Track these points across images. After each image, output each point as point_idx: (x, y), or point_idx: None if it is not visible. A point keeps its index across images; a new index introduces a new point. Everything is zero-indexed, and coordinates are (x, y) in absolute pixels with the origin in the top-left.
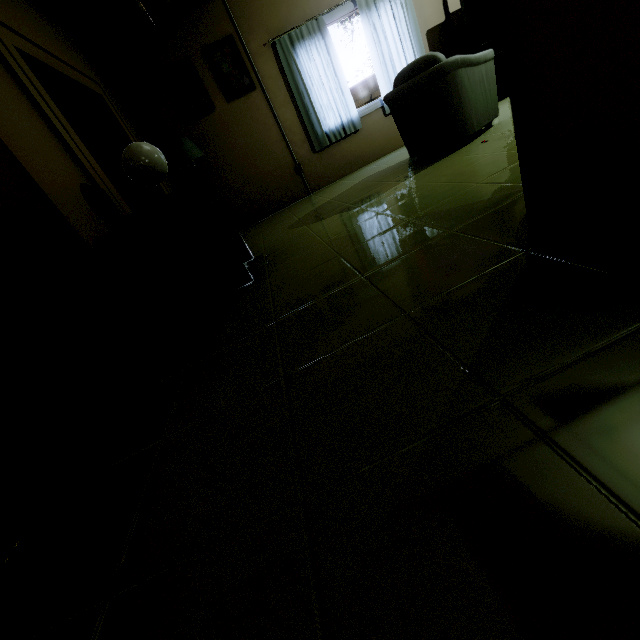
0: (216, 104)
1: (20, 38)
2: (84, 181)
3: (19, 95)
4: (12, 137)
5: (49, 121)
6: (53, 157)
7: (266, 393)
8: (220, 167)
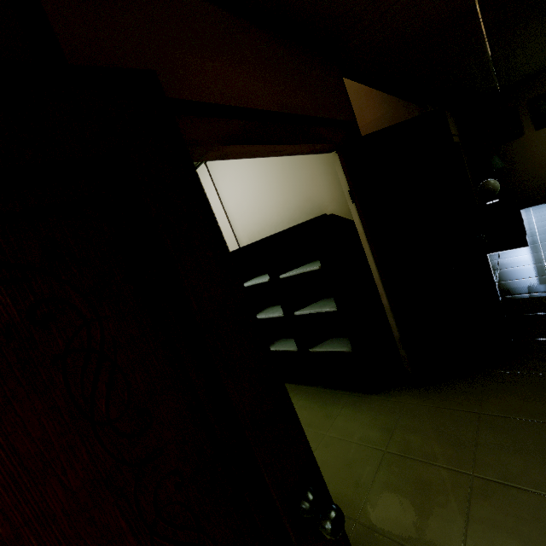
0: (525, 132)
1: None
2: None
3: None
4: None
5: None
6: None
7: (539, 278)
8: (511, 171)
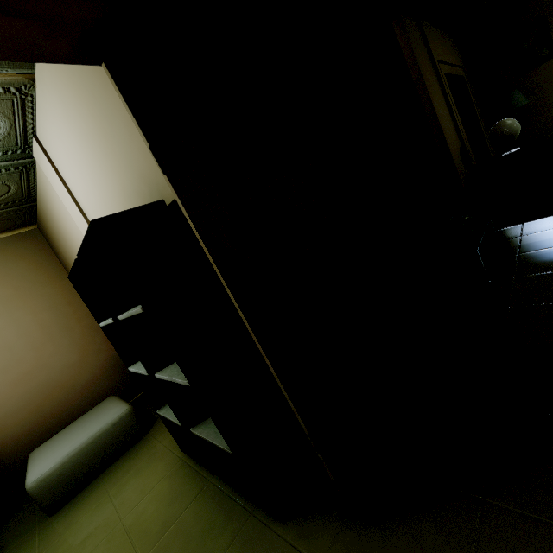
0: None
1: (444, 65)
2: (459, 146)
3: (444, 104)
4: (445, 131)
5: (452, 114)
6: (452, 136)
7: None
8: (539, 109)
